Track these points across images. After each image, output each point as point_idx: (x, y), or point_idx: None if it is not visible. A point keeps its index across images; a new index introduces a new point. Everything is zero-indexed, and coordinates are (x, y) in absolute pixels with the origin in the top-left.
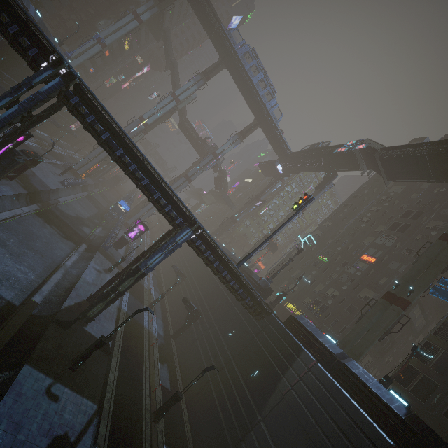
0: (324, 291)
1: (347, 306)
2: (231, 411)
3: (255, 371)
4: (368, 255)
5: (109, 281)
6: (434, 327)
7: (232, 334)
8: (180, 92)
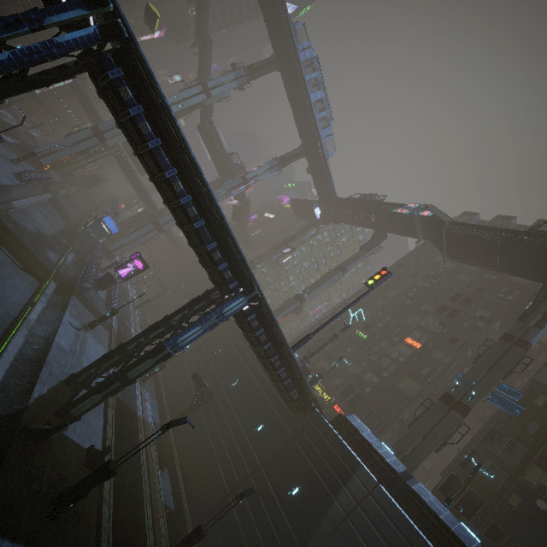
0: (361, 375)
1: (385, 395)
2: (262, 542)
3: (296, 487)
4: (413, 338)
5: (106, 356)
6: (482, 435)
7: (259, 430)
8: (214, 85)
